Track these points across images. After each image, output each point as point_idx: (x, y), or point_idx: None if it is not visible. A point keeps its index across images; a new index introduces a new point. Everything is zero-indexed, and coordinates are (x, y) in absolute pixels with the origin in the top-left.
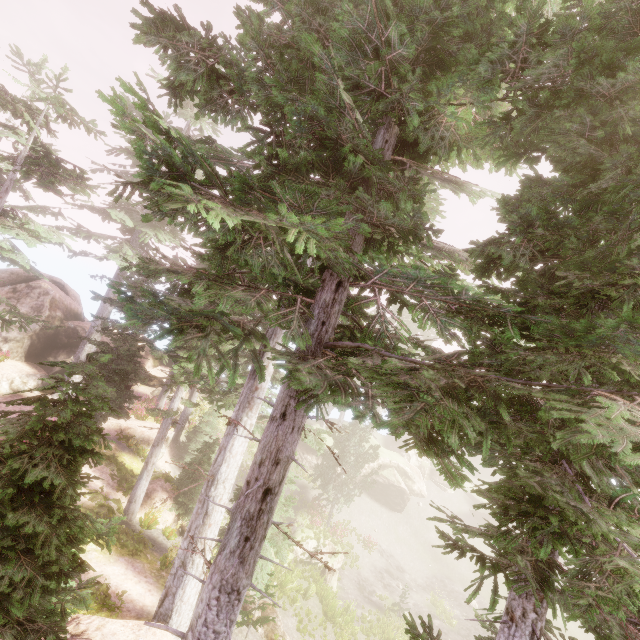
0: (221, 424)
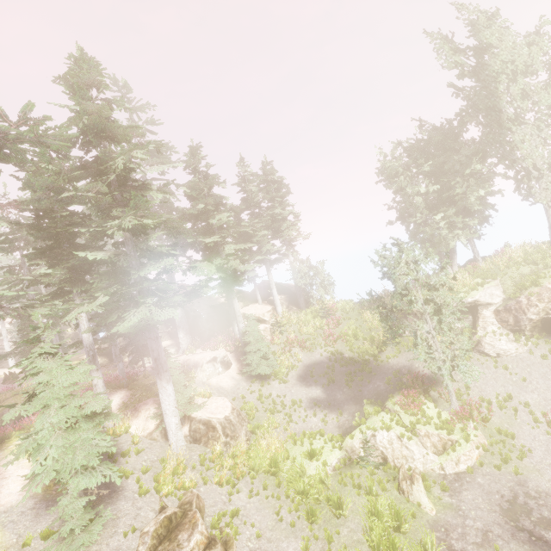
0: (309, 328)
